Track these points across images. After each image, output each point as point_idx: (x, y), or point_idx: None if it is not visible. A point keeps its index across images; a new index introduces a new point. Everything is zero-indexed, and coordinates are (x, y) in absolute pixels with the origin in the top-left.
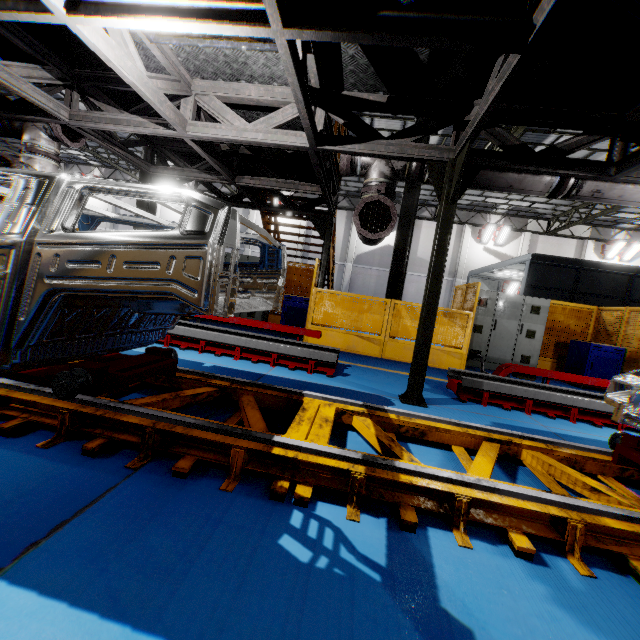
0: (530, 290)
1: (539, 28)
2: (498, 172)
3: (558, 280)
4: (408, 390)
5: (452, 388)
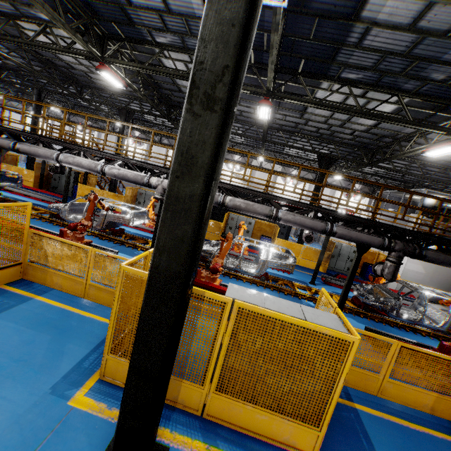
0: None
1: None
2: None
3: None
4: None
5: None
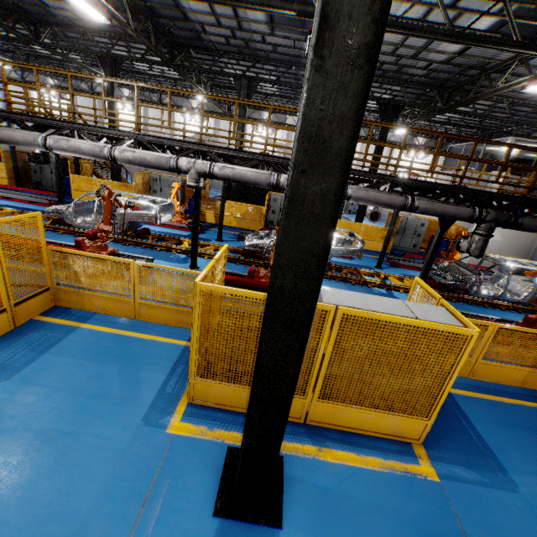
0: None
1: None
2: None
3: None
4: None
5: None
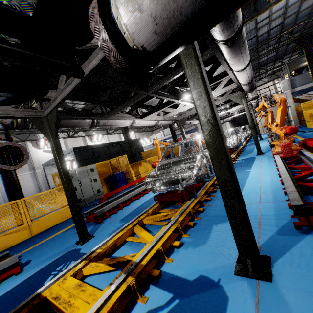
0: (80, 163)
1: (88, 72)
2: (68, 120)
3: (87, 155)
4: (81, 236)
5: (91, 220)
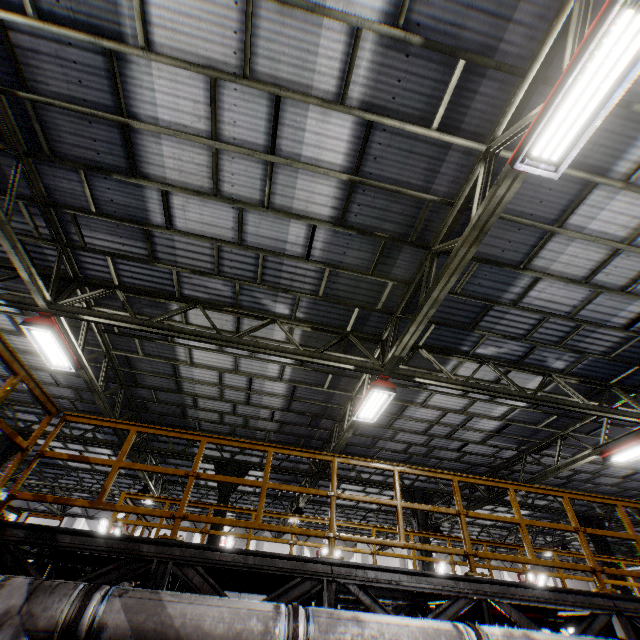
0: None
1: None
2: None
3: None
4: None
5: None
